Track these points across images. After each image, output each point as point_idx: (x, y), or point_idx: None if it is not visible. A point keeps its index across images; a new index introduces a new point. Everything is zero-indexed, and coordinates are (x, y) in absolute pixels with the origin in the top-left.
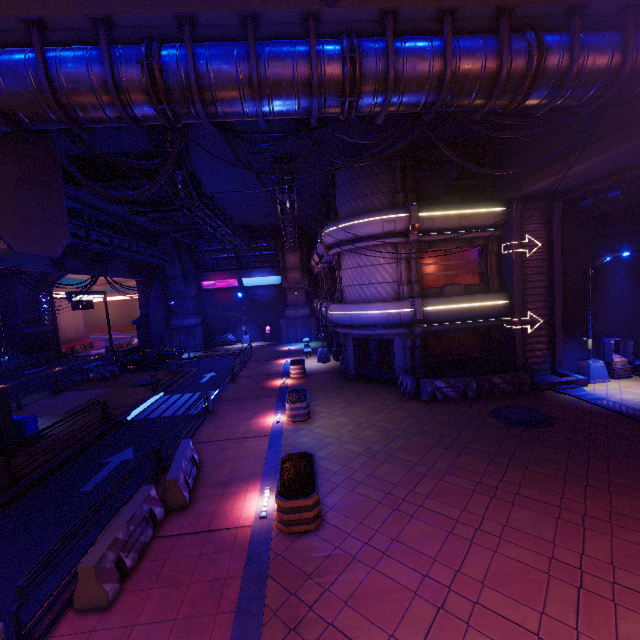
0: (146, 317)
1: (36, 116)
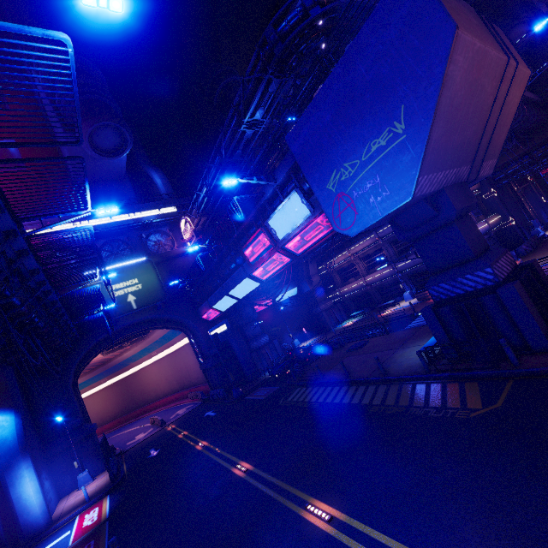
0: (218, 356)
1: None
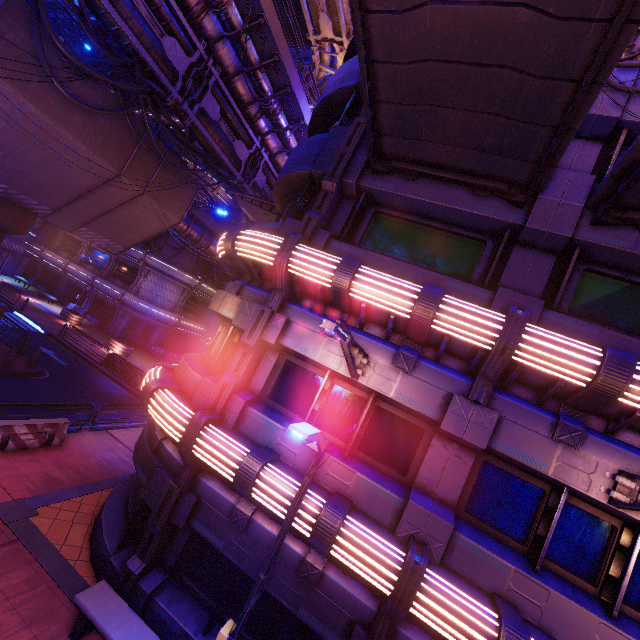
0: None
1: (170, 229)
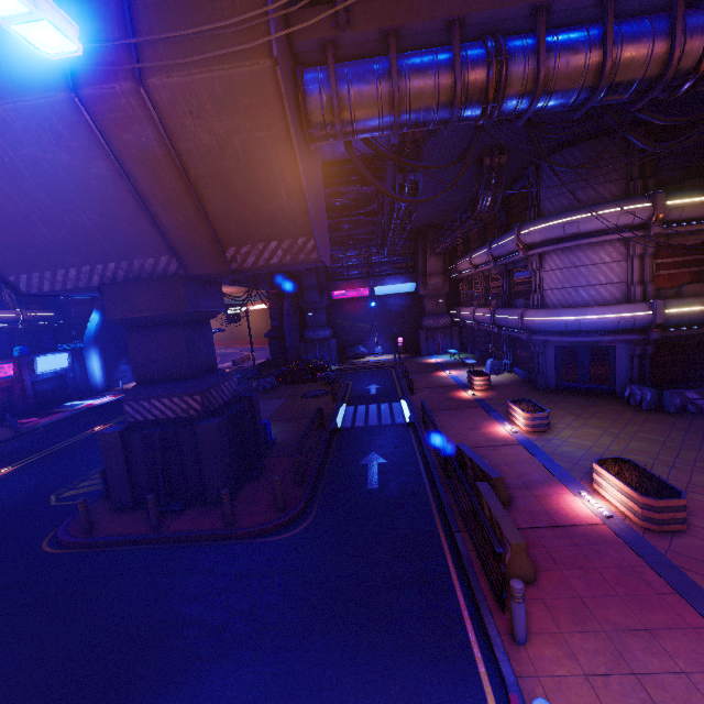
0: (277, 330)
1: (367, 126)
